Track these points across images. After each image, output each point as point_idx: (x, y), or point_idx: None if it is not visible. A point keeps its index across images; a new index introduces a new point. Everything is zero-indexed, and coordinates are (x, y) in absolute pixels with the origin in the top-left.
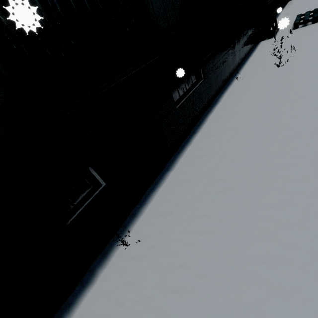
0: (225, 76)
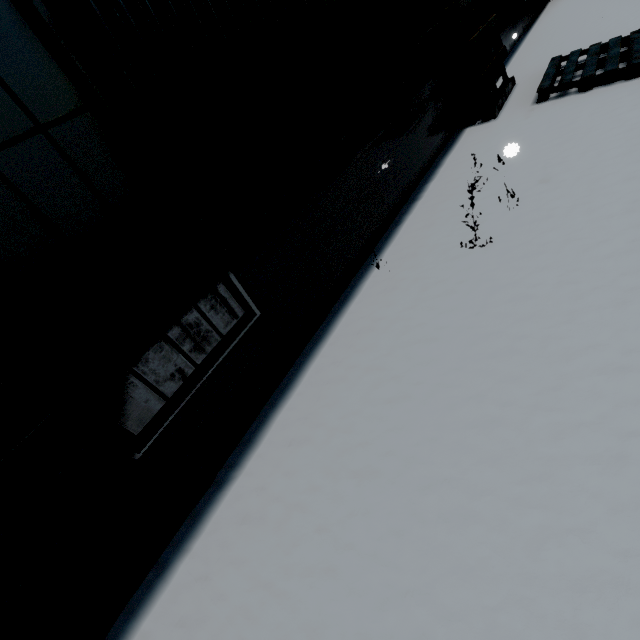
0: (350, 261)
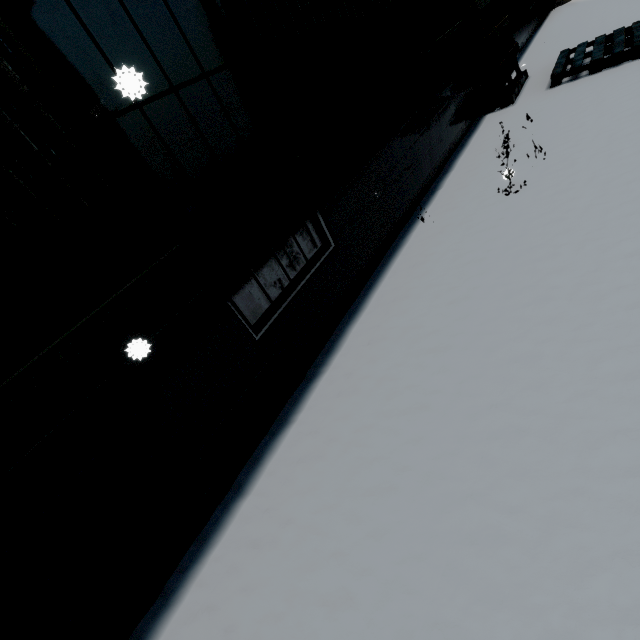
0: (397, 216)
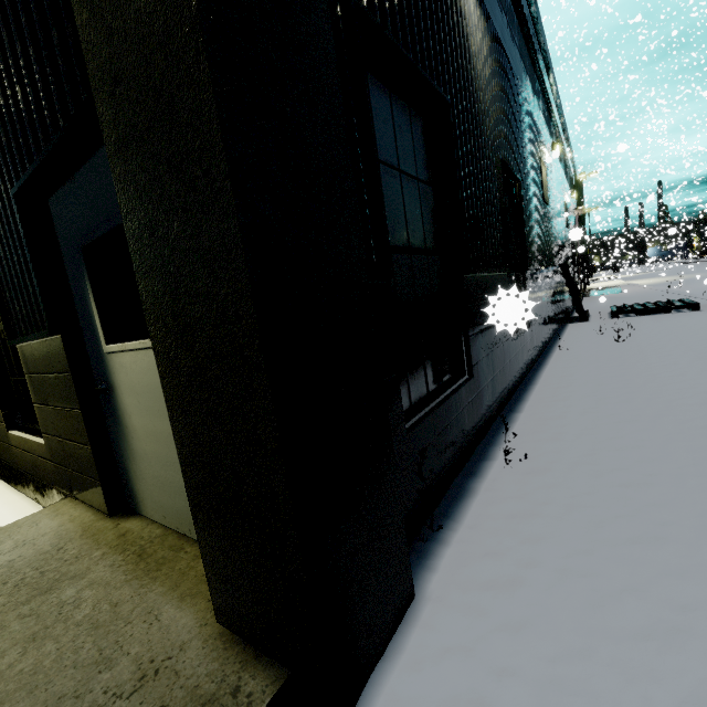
0: (542, 340)
